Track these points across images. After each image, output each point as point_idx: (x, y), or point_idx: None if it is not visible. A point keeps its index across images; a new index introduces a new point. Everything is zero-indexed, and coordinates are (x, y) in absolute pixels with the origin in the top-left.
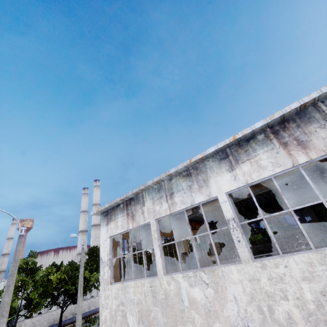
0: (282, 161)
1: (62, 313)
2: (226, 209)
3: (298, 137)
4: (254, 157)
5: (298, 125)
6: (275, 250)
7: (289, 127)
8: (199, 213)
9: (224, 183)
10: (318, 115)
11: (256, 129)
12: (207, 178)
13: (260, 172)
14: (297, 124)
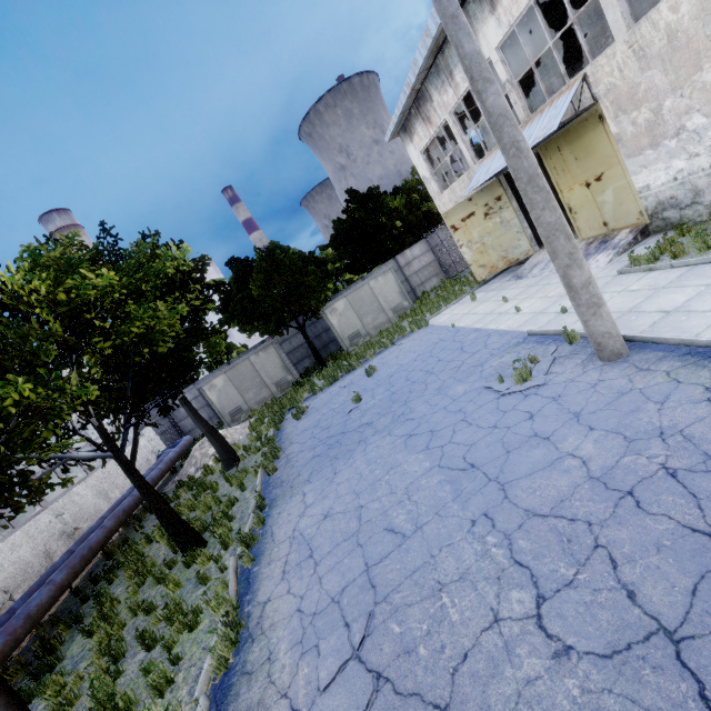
0: None
1: (132, 466)
2: None
3: None
4: None
5: None
6: None
7: None
8: None
9: None
10: None
11: None
12: None
13: None
14: None
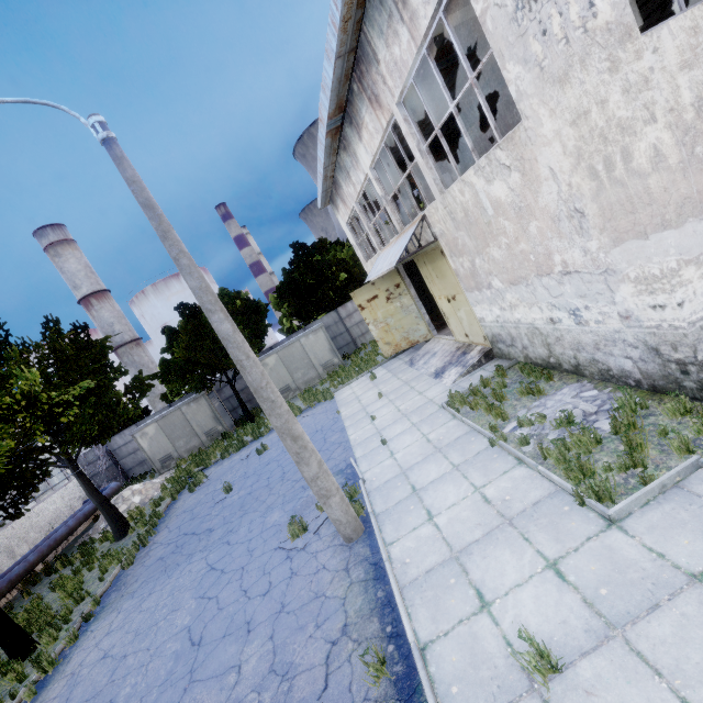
0: None
1: None
2: None
3: None
4: None
5: None
6: None
7: None
8: None
9: None
10: None
11: None
12: None
13: None
14: None
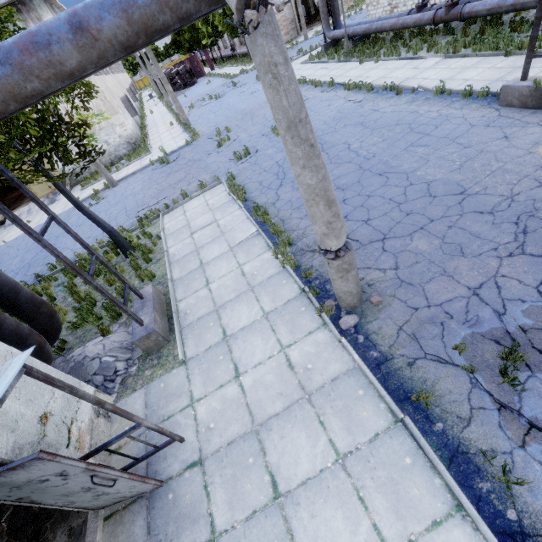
0: None
1: None
2: None
3: None
4: None
5: None
6: None
7: None
8: None
9: None
10: None
11: None
12: None
13: None
14: None
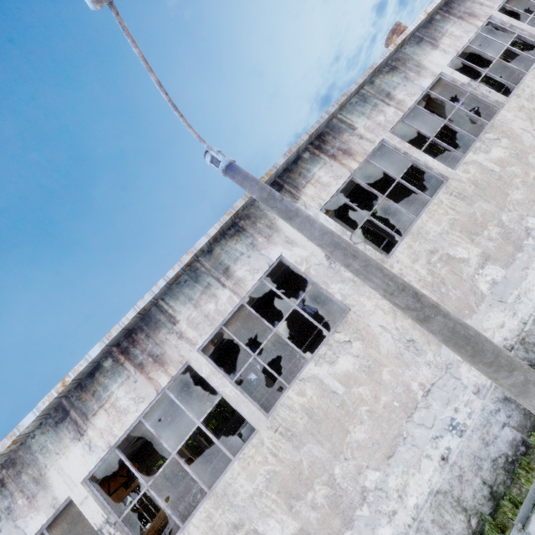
0: (144, 391)
1: None
2: (91, 512)
3: (152, 351)
4: (108, 399)
5: (147, 335)
6: (236, 429)
7: (139, 339)
8: (73, 511)
9: (74, 466)
10: (163, 317)
11: (95, 358)
12: (40, 471)
13: (123, 420)
14: (146, 334)
